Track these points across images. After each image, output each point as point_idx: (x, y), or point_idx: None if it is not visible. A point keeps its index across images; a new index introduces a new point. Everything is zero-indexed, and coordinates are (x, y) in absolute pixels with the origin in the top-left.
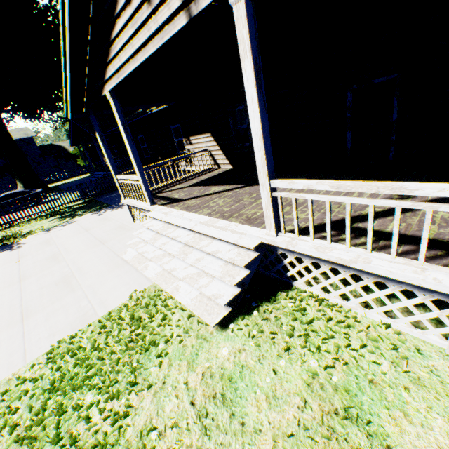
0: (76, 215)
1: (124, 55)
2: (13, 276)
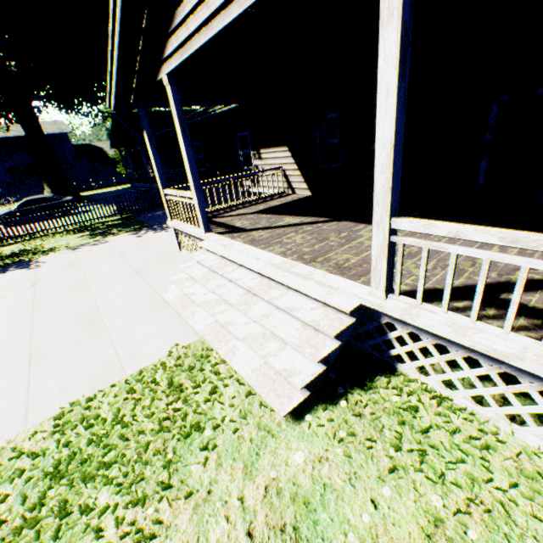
0: (110, 234)
1: (194, 21)
2: (26, 302)
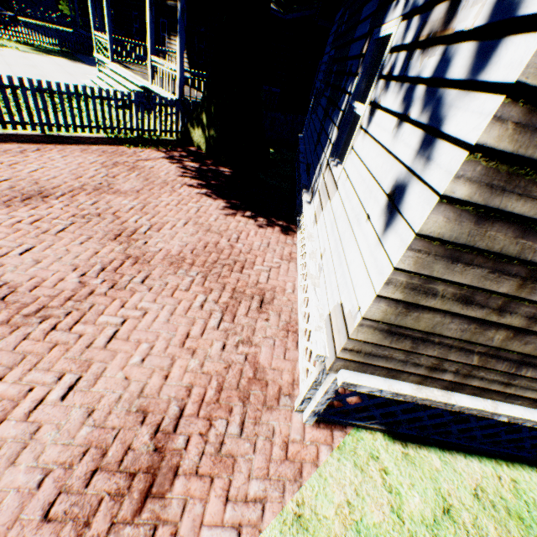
0: (51, 55)
1: None
2: (2, 61)
